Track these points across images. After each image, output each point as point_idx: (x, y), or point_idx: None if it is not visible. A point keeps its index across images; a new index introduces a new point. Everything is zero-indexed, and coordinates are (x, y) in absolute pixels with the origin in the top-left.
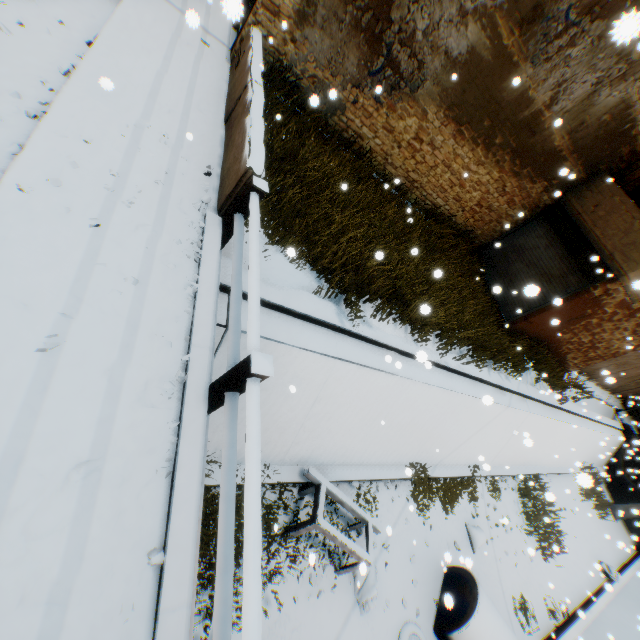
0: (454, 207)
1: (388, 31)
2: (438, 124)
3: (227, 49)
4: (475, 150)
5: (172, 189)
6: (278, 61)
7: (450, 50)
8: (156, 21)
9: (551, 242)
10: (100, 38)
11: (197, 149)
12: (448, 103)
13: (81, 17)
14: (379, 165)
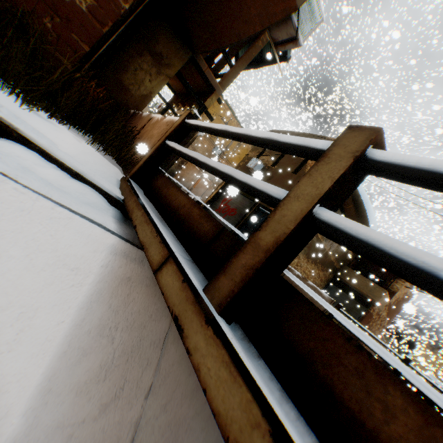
0: None
1: None
2: (302, 259)
3: None
4: (312, 265)
5: None
6: None
7: None
8: None
9: (341, 293)
10: None
11: None
12: (305, 253)
13: None
14: None
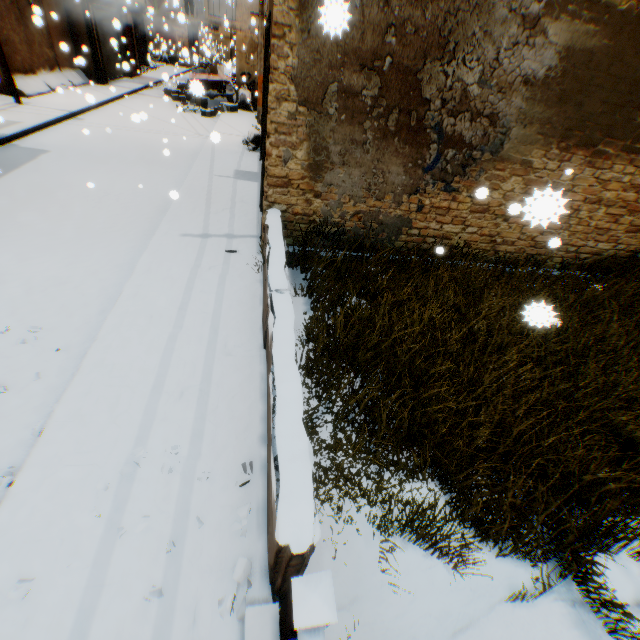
0: (631, 241)
1: (427, 113)
2: (553, 164)
3: (257, 238)
4: (634, 159)
5: (178, 587)
6: (309, 222)
7: (529, 74)
8: (172, 267)
9: None
10: (95, 344)
11: (224, 435)
12: (557, 133)
13: (87, 322)
14: (485, 252)
